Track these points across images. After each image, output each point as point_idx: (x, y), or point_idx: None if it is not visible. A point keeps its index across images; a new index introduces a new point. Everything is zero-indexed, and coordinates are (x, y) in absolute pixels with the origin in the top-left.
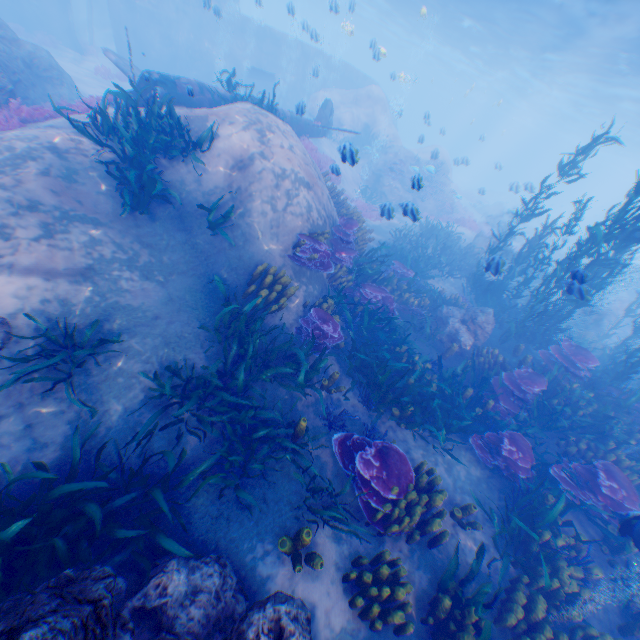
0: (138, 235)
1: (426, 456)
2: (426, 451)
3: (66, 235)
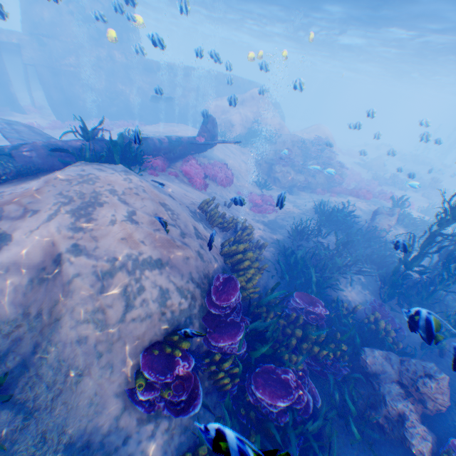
0: None
1: None
2: None
3: None
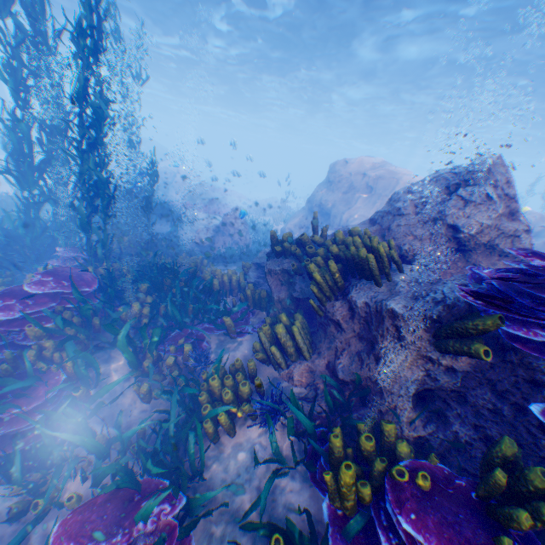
0: None
1: None
2: None
3: None
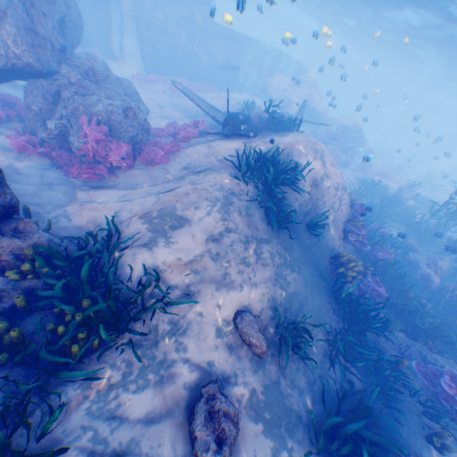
0: (279, 242)
1: (450, 368)
2: (448, 364)
3: (262, 254)
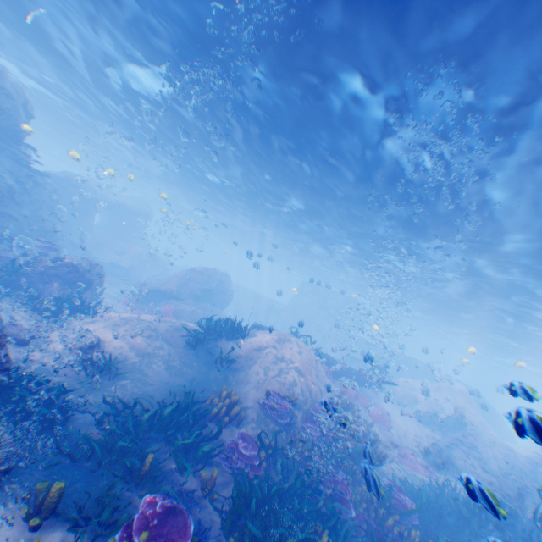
0: (183, 356)
1: None
2: None
3: (154, 340)
